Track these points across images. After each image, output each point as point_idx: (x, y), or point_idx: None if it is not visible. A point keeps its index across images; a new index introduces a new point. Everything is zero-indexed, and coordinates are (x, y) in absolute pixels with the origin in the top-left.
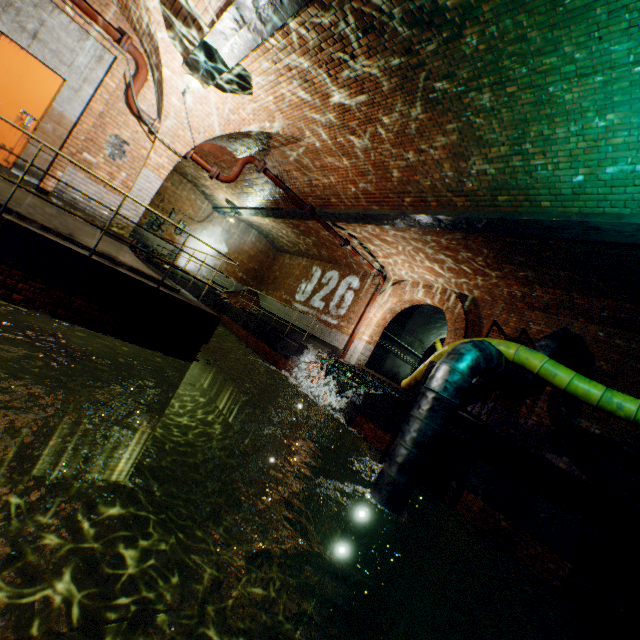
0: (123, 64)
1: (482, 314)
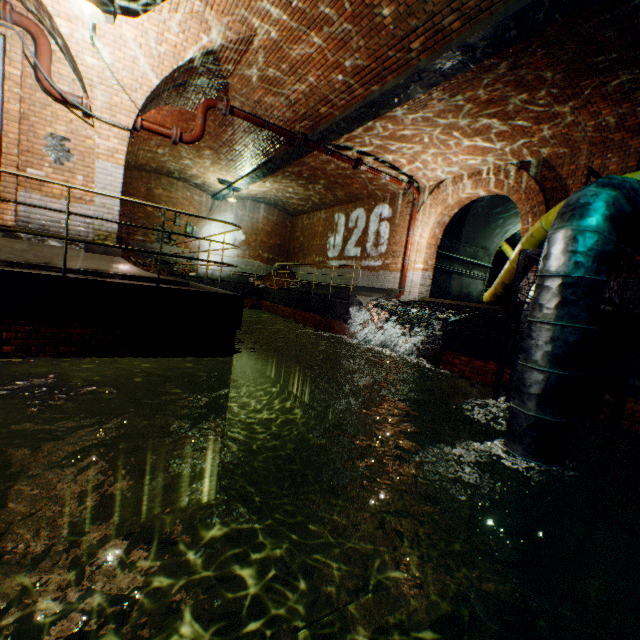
0: (16, 41)
1: (563, 174)
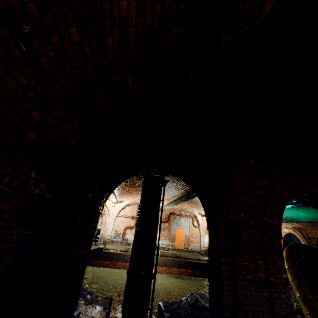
0: (190, 220)
1: (306, 232)
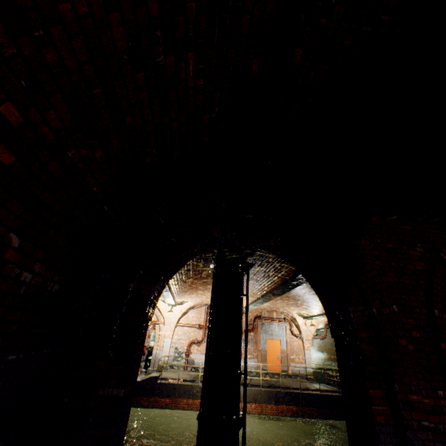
0: (287, 325)
1: None
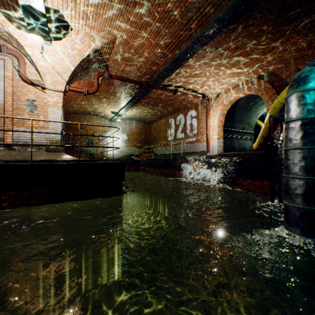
0: (9, 61)
1: (283, 77)
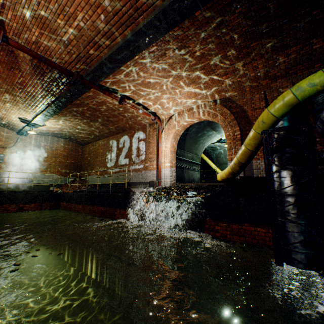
0: None
1: (240, 104)
